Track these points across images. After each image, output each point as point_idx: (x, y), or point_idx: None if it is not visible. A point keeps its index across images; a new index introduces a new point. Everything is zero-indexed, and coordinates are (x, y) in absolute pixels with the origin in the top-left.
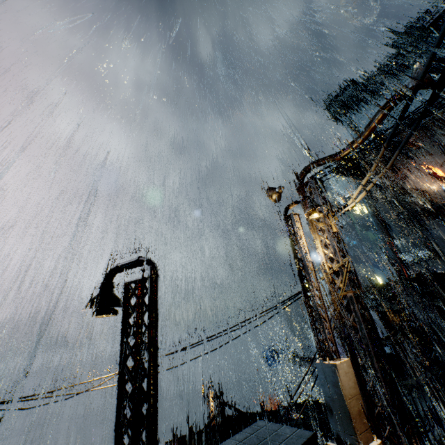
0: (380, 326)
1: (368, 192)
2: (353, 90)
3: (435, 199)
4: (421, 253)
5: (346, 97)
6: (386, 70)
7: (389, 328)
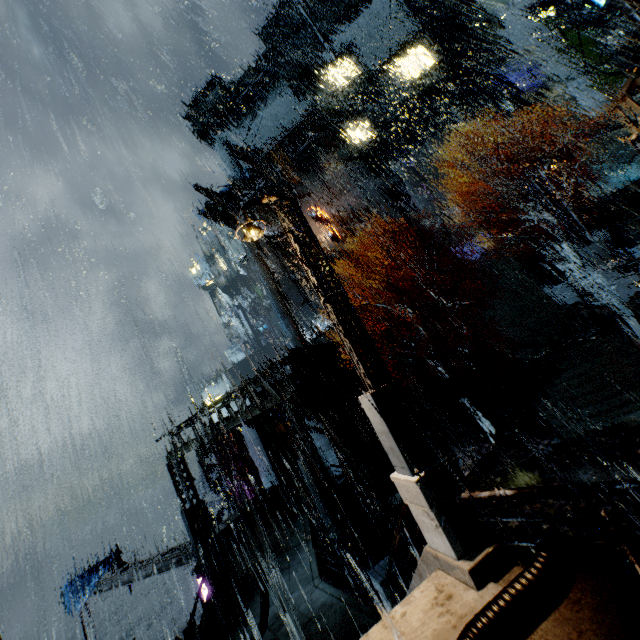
0: (258, 448)
1: (255, 247)
2: (220, 92)
3: (326, 252)
4: (320, 324)
5: (212, 103)
6: (258, 71)
7: (270, 446)
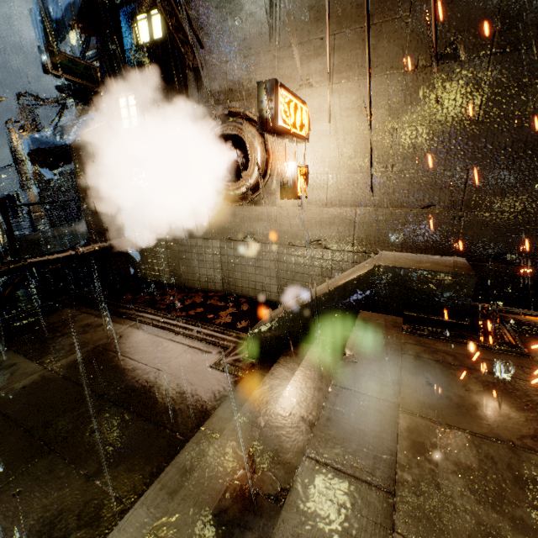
0: None
1: None
2: None
3: None
4: None
5: None
6: None
7: None
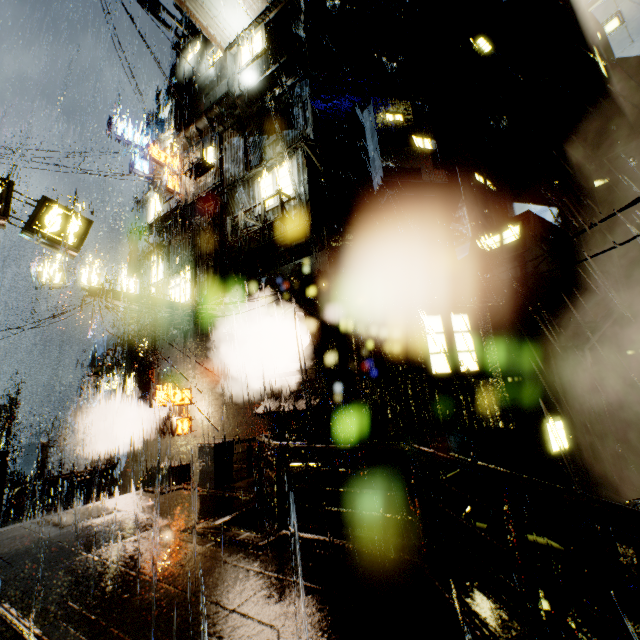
0: None
1: None
2: None
3: None
4: None
5: None
6: None
7: None
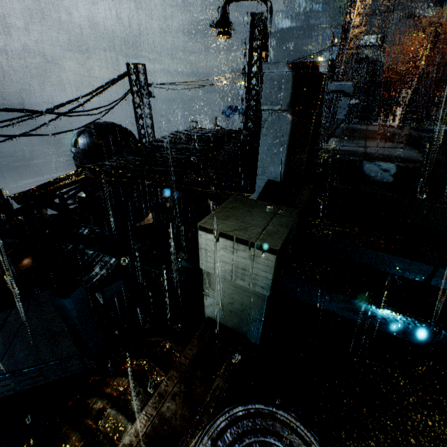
0: None
1: None
2: None
3: None
4: (373, 37)
5: None
6: None
7: None
